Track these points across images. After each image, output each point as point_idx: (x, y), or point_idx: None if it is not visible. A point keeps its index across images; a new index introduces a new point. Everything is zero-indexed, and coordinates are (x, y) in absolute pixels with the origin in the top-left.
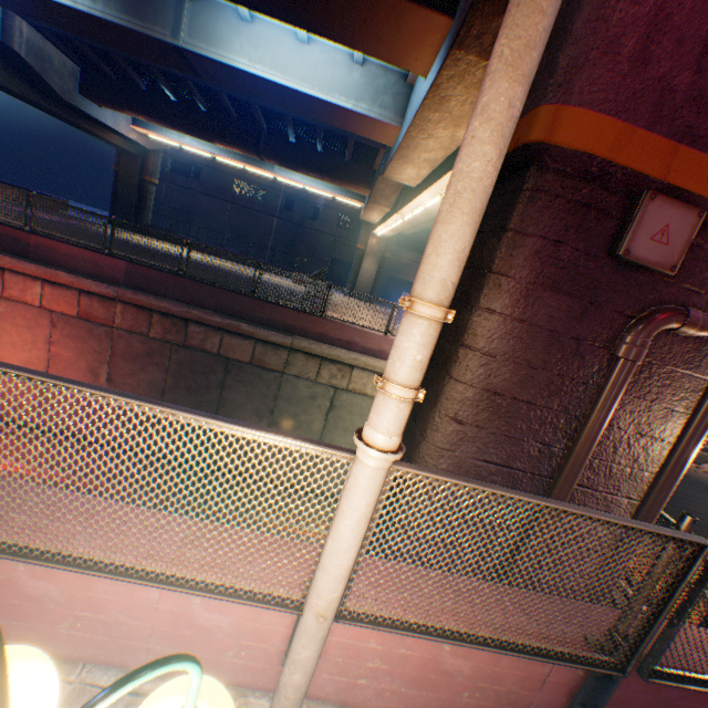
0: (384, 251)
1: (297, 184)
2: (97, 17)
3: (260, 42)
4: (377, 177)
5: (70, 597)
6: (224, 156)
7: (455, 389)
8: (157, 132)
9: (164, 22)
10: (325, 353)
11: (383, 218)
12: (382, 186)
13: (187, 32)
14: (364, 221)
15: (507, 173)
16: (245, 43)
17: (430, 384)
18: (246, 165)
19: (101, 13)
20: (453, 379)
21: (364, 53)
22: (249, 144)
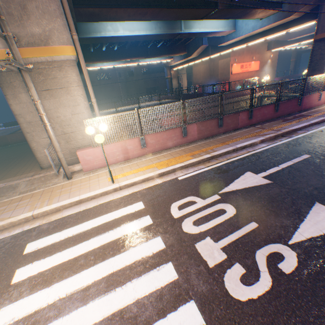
0: (177, 75)
1: (146, 63)
2: (162, 34)
3: (200, 22)
4: (199, 47)
5: (323, 97)
6: (120, 64)
7: (324, 71)
8: (93, 66)
9: (177, 28)
10: (234, 101)
11: (187, 61)
12: (199, 49)
13: (183, 28)
14: (166, 67)
15: (324, 40)
16: (197, 24)
17: (317, 74)
18: (128, 64)
19: (162, 33)
20: (324, 70)
21: (249, 19)
22: (145, 54)
